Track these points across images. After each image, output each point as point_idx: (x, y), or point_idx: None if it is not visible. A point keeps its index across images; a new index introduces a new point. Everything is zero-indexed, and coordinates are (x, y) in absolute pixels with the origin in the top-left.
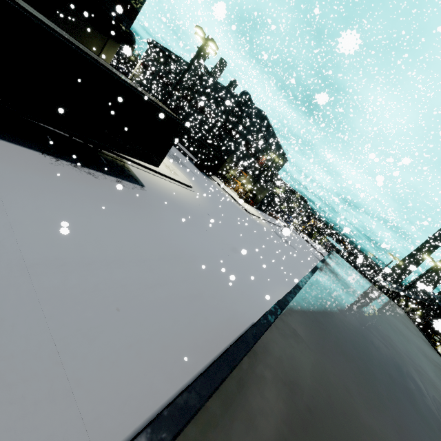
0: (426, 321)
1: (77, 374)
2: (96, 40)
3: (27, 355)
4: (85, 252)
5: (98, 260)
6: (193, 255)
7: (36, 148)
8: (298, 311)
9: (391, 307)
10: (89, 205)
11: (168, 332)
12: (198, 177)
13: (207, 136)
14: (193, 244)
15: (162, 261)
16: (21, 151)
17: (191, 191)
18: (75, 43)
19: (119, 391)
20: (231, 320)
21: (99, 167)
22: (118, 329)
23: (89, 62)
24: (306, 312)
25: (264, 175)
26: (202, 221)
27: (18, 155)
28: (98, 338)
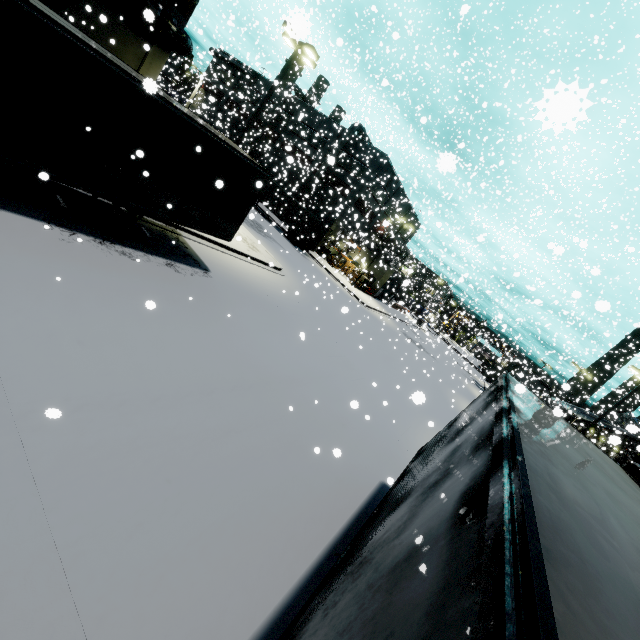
0: (628, 462)
1: (97, 608)
2: (132, 47)
3: (9, 582)
4: (114, 385)
5: (137, 397)
6: (285, 377)
7: (38, 216)
8: (566, 620)
9: (612, 471)
10: (123, 305)
11: (250, 512)
12: (289, 253)
13: (301, 191)
14: (285, 360)
15: (239, 391)
16: (12, 222)
17: (280, 276)
18: (94, 46)
19: (170, 632)
20: (348, 482)
21: (139, 243)
22: (169, 516)
23: (118, 77)
24: (575, 609)
25: (387, 248)
26: (298, 322)
27: (7, 228)
28: (134, 536)
